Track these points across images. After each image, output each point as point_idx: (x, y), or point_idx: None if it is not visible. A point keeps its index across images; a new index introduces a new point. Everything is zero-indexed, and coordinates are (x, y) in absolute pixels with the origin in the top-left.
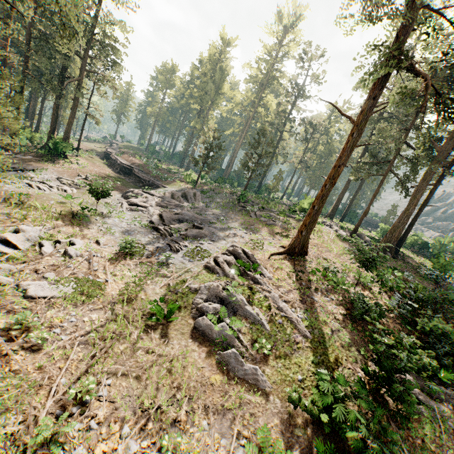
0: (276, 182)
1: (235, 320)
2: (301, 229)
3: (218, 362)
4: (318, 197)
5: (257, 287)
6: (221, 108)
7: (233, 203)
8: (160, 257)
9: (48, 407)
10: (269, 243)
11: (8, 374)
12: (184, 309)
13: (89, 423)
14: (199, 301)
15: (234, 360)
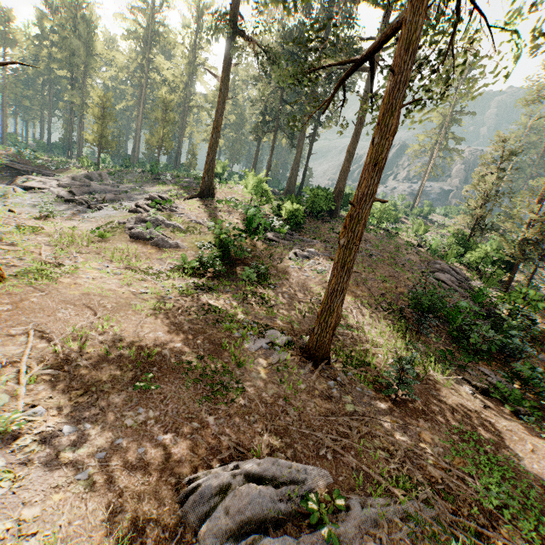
0: (192, 158)
1: (159, 229)
2: (205, 175)
3: (152, 246)
4: (210, 146)
5: (174, 214)
6: (101, 74)
7: (147, 178)
8: (84, 215)
9: (45, 256)
10: (183, 194)
11: (6, 249)
12: (119, 233)
13: (75, 261)
14: (130, 226)
15: (162, 242)
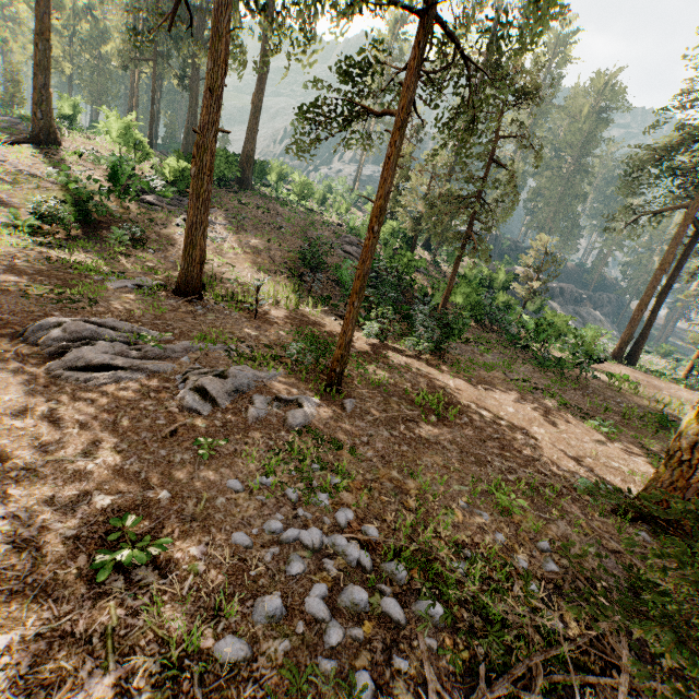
0: (14, 87)
1: None
2: (36, 108)
3: None
4: (35, 62)
5: None
6: None
7: None
8: None
9: None
10: (2, 137)
11: None
12: None
13: None
14: None
15: None
